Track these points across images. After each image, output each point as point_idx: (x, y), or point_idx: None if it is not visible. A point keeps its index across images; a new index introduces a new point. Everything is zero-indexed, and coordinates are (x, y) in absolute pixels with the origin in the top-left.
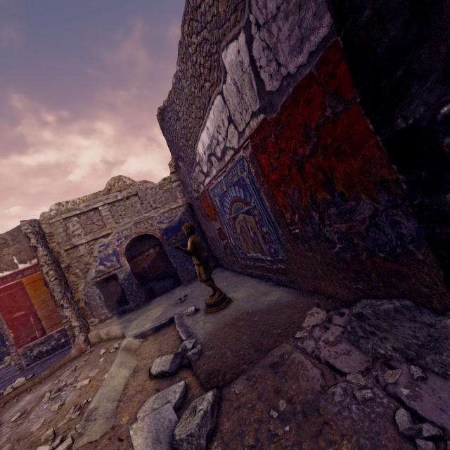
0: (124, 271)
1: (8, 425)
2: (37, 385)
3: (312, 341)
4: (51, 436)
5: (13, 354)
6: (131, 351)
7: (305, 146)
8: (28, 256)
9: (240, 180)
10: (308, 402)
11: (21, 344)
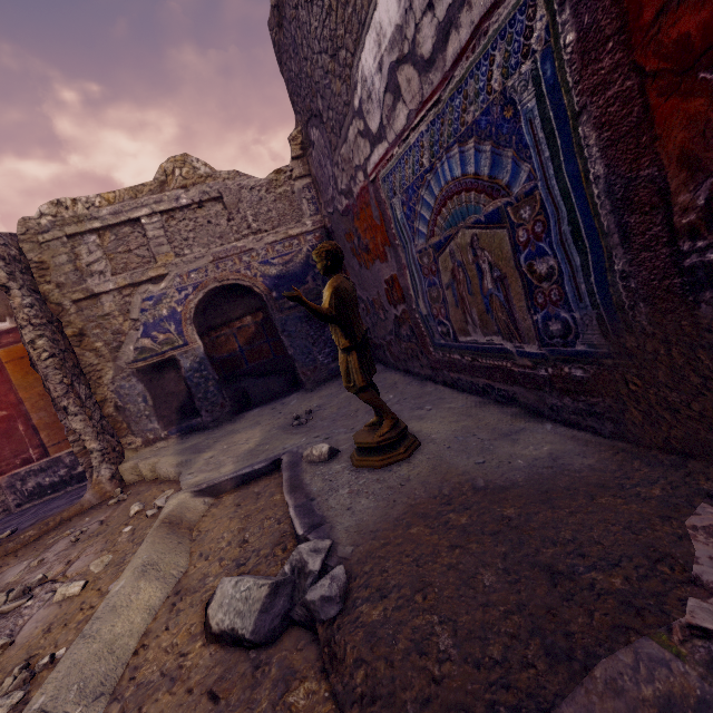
0: (192, 353)
1: None
2: (8, 559)
3: None
4: None
5: None
6: (180, 530)
7: None
8: (7, 309)
9: (491, 110)
10: None
11: (4, 468)
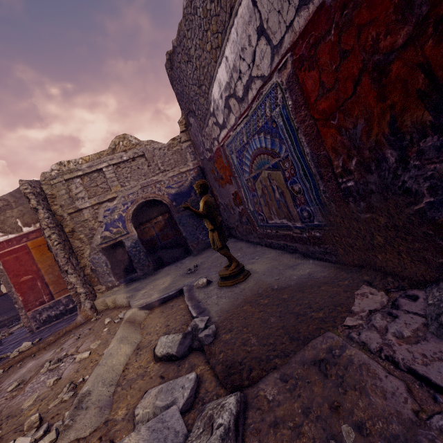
0: (131, 238)
1: (4, 394)
2: (41, 351)
3: (375, 333)
4: (36, 423)
5: (22, 317)
6: (135, 324)
7: (398, 30)
8: (32, 220)
9: (267, 122)
10: (396, 438)
11: (30, 307)
